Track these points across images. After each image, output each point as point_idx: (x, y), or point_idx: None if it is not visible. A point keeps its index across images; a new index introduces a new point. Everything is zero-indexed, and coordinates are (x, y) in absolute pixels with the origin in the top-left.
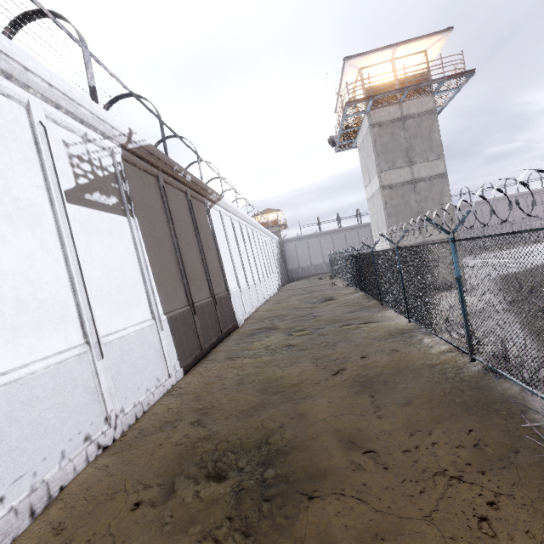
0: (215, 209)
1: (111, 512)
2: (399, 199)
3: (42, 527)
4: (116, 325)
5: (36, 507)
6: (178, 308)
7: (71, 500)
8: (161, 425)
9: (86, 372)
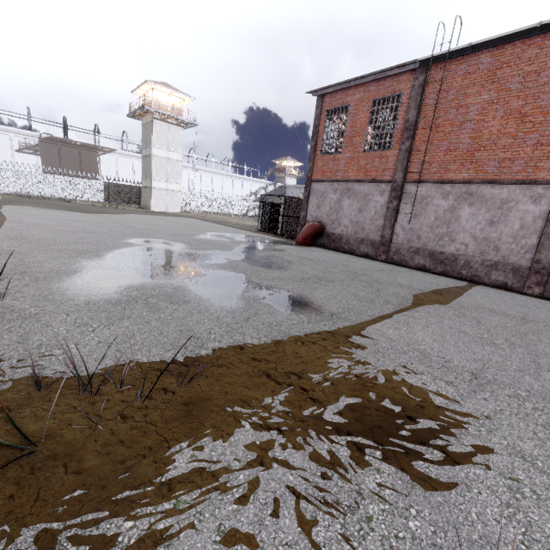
0: (111, 155)
1: None
2: (144, 164)
3: None
4: None
5: None
6: None
7: None
8: None
9: None
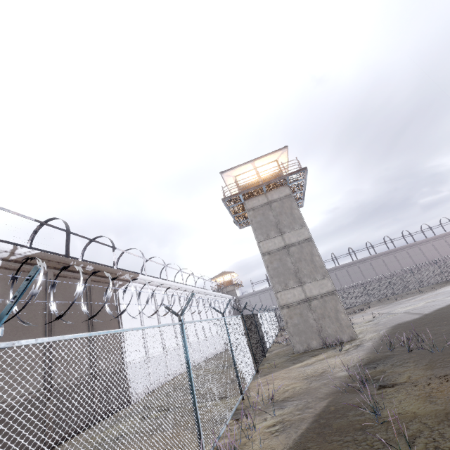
0: (129, 286)
1: None
2: (277, 262)
3: None
4: None
5: None
6: (24, 394)
7: None
8: None
9: None
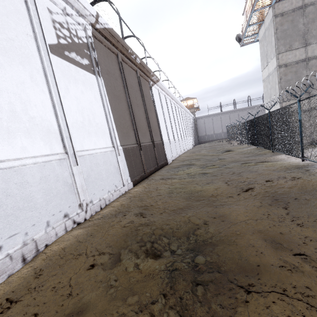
0: (155, 87)
1: (74, 268)
2: (292, 75)
3: (29, 270)
4: (87, 145)
5: (27, 256)
6: (130, 144)
7: (51, 254)
8: (115, 213)
9: (65, 172)
